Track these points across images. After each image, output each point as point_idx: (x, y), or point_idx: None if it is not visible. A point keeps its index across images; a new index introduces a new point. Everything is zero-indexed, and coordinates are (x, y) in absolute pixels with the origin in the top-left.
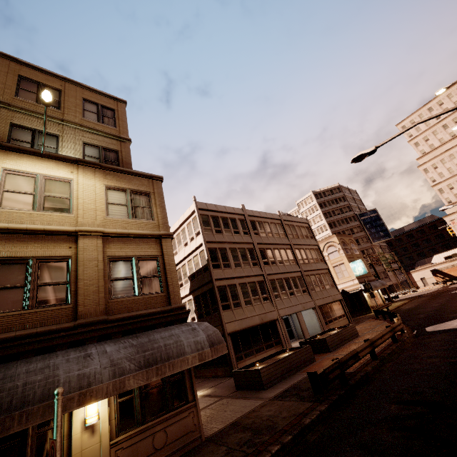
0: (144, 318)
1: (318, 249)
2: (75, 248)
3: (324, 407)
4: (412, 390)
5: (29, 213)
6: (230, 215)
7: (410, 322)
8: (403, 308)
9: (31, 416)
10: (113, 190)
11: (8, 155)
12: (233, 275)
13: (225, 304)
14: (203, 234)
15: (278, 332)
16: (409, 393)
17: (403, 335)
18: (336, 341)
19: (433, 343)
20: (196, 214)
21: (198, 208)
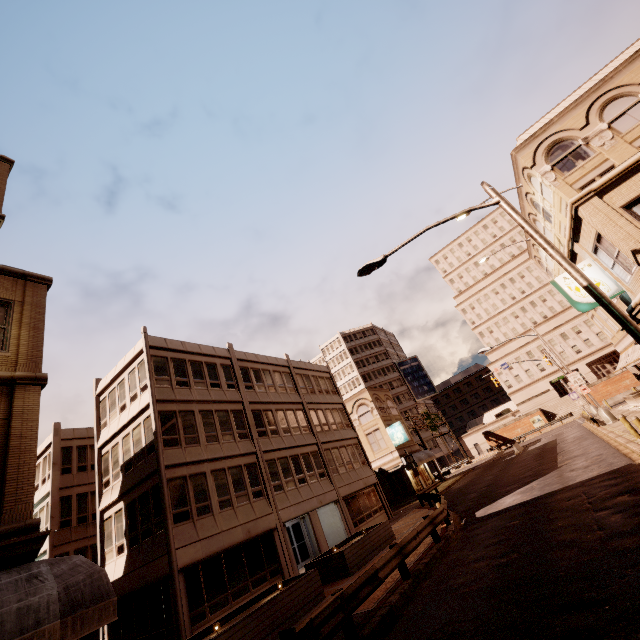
0: None
1: (344, 409)
2: None
3: None
4: (448, 631)
5: None
6: (208, 358)
7: (459, 506)
8: (455, 488)
9: None
10: None
11: None
12: (201, 456)
13: (180, 511)
14: (153, 388)
15: (276, 551)
16: (444, 637)
17: (449, 528)
18: (361, 554)
19: (483, 534)
20: (144, 355)
21: (148, 346)
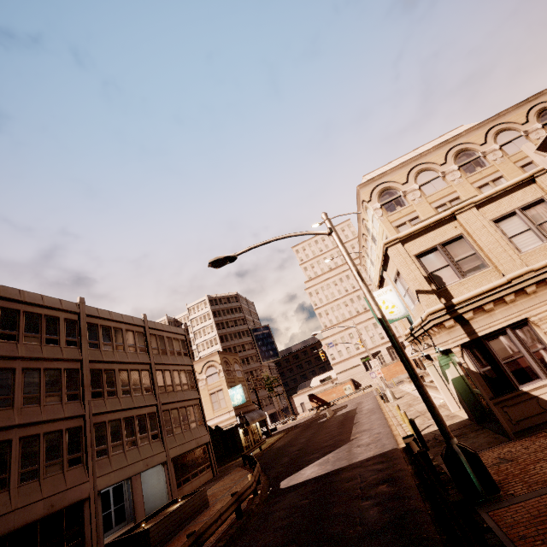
0: None
1: (192, 371)
2: None
3: None
4: None
5: None
6: (51, 311)
7: (272, 471)
8: (276, 446)
9: None
10: None
11: None
12: (11, 421)
13: None
14: None
15: (82, 524)
16: None
17: (255, 500)
18: (169, 528)
19: (278, 513)
20: None
21: None
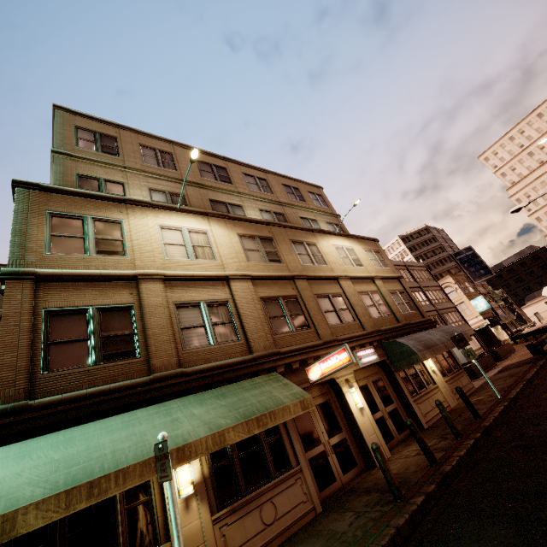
0: (423, 323)
1: (441, 290)
2: (375, 286)
3: (543, 360)
4: None
5: (353, 268)
6: None
7: None
8: (536, 335)
9: (438, 350)
10: (366, 251)
11: (328, 237)
12: None
13: None
14: None
15: None
16: None
17: None
18: (503, 353)
19: None
20: None
21: None
